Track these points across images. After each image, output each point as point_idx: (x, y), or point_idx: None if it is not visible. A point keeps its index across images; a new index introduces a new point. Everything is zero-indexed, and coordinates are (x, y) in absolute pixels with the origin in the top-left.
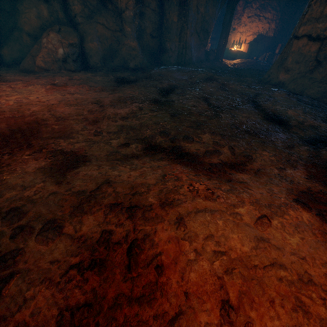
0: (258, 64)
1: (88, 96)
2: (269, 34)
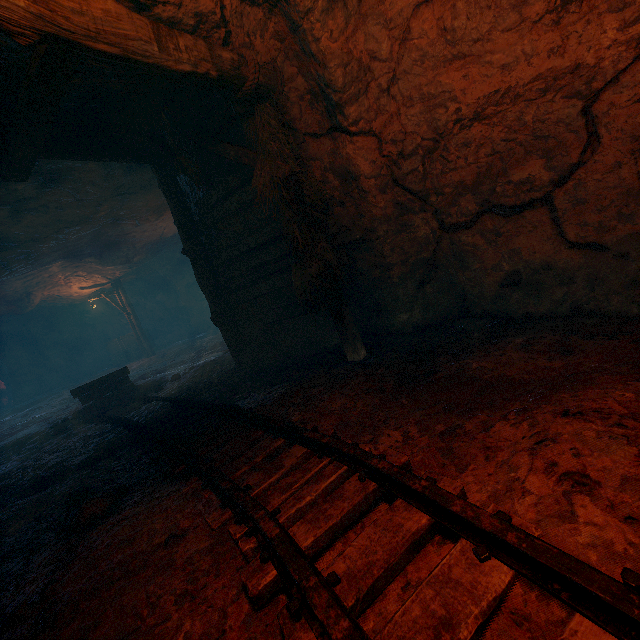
0: None
1: None
2: None
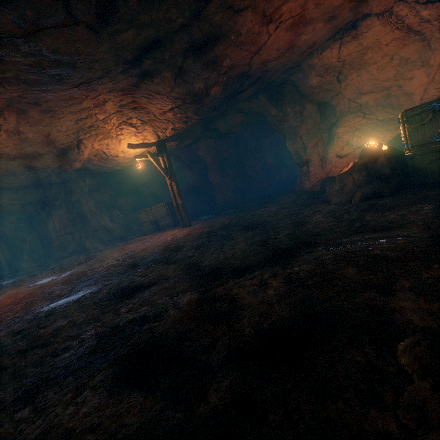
0: (24, 267)
1: (4, 291)
2: (4, 253)
